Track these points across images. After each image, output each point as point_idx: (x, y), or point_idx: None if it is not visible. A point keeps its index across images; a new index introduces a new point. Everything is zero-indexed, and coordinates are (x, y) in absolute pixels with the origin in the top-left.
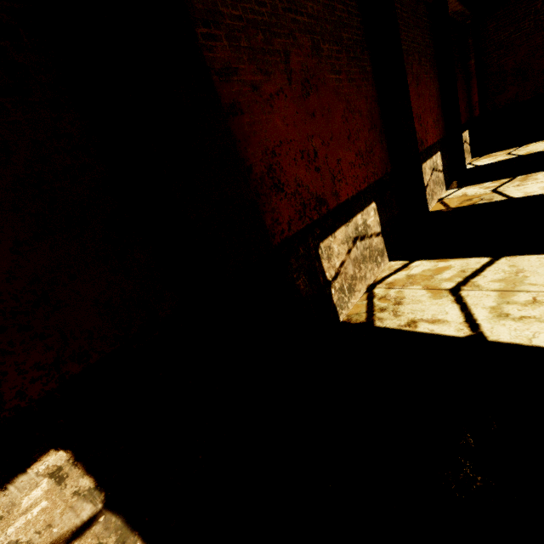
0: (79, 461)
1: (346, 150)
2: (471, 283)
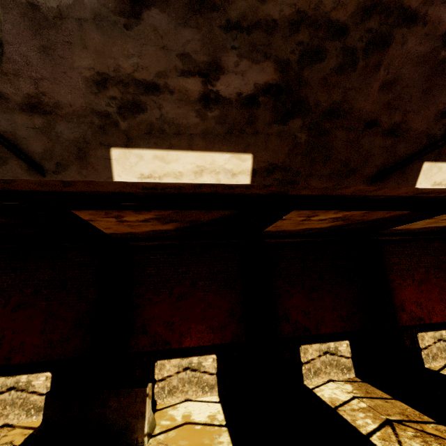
0: (350, 345)
1: (438, 304)
2: None
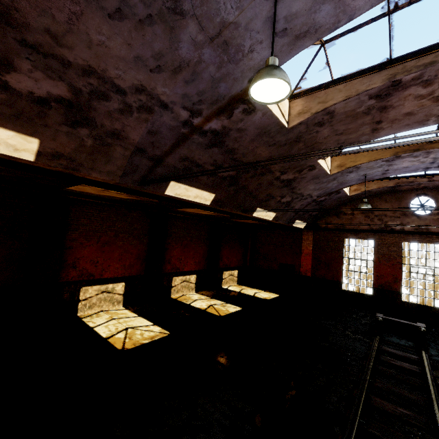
0: None
1: (116, 263)
2: (120, 319)
